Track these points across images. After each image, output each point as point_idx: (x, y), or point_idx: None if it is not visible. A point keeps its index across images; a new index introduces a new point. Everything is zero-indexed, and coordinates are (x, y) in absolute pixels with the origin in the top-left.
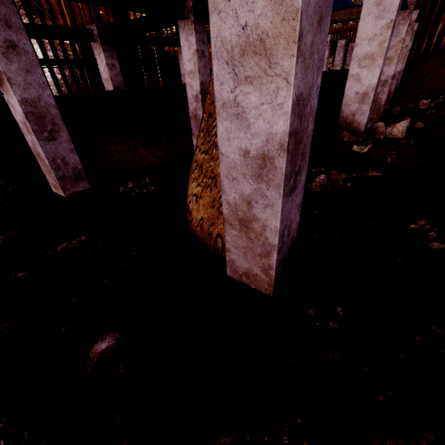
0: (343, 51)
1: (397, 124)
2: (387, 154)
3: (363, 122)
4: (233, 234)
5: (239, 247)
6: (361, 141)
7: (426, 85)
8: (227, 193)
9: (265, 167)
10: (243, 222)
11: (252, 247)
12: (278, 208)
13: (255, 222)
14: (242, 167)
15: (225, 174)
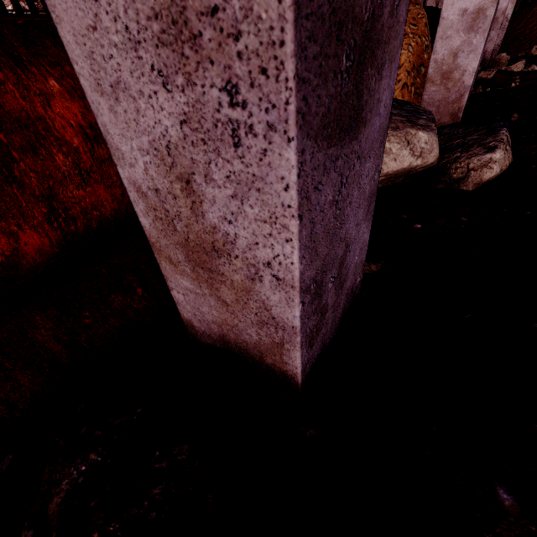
0: (435, 5)
1: (512, 65)
2: (511, 79)
3: (490, 50)
4: (431, 91)
5: (434, 102)
6: (487, 68)
7: (535, 39)
8: (437, 53)
9: (477, 19)
10: (445, 75)
11: (447, 97)
12: (480, 50)
13: (456, 71)
14: (457, 25)
15: (440, 36)
